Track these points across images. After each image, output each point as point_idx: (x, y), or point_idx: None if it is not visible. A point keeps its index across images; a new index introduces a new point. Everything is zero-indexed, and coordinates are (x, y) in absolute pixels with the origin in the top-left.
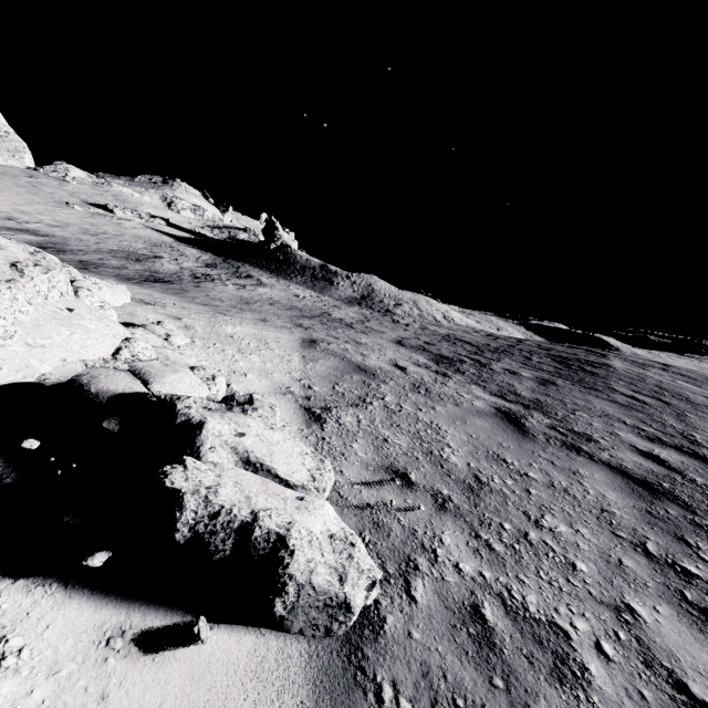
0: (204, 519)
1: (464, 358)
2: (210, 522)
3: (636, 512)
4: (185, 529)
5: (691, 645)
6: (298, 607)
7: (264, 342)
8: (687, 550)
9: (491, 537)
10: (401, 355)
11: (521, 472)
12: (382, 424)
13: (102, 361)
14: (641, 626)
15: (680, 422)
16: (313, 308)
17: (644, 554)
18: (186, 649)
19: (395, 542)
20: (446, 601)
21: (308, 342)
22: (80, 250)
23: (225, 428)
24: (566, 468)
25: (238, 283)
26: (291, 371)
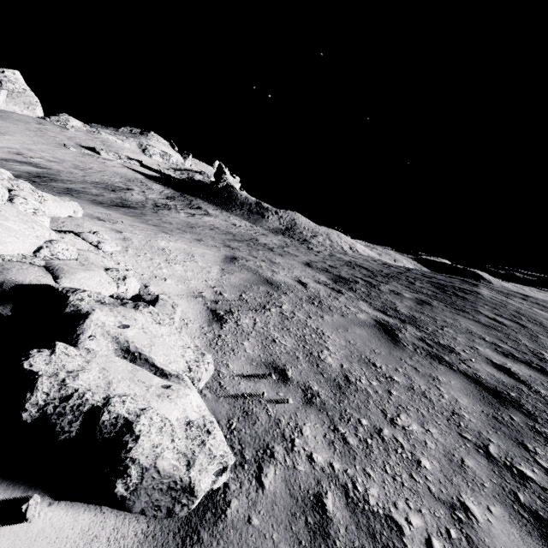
0: (55, 401)
1: (358, 280)
2: (60, 404)
3: (483, 417)
4: (33, 409)
5: (519, 547)
6: (141, 489)
7: (191, 255)
8: (525, 454)
9: (348, 431)
10: (306, 274)
11: (387, 375)
12: (274, 327)
13: (20, 256)
14: (472, 525)
15: (533, 341)
16: (245, 234)
17: (485, 456)
18: (15, 525)
19: (258, 430)
20: (292, 489)
21: (229, 258)
22: (69, 180)
23: (109, 320)
24: (427, 374)
25: (189, 212)
26: (208, 279)
